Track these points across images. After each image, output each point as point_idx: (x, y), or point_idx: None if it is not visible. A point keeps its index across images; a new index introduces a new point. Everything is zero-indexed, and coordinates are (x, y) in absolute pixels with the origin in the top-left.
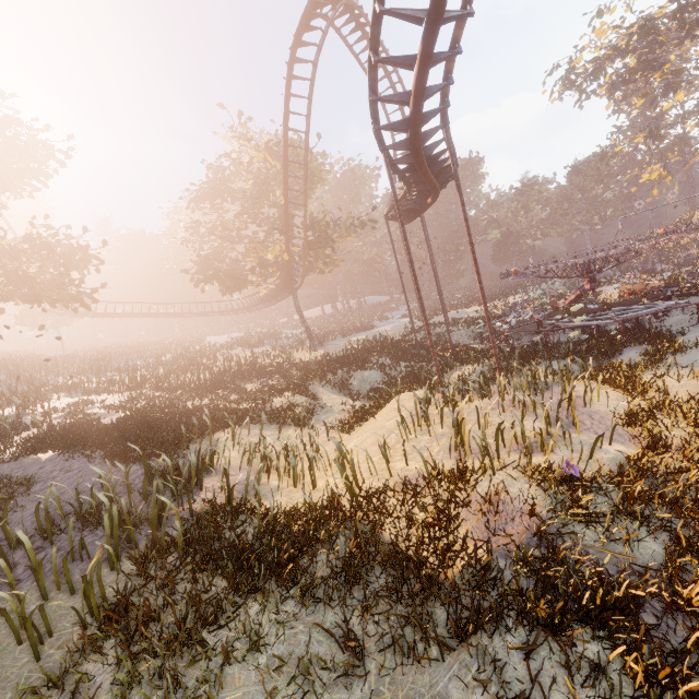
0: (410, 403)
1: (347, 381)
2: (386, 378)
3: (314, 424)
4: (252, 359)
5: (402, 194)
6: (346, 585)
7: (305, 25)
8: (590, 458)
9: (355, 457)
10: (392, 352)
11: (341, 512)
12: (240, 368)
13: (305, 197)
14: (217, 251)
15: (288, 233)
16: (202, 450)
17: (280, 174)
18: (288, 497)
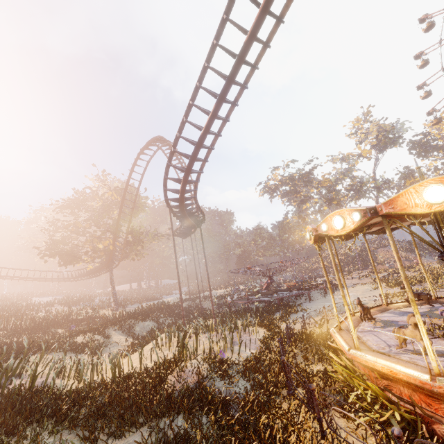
0: (166, 338)
1: (133, 328)
2: (158, 327)
3: (102, 351)
4: (68, 312)
5: (180, 225)
6: (97, 417)
7: (146, 147)
8: (238, 355)
9: (124, 366)
10: (166, 311)
11: (105, 387)
12: (57, 317)
13: (130, 217)
14: (65, 238)
15: (116, 234)
16: (14, 366)
17: (119, 203)
18: (73, 388)
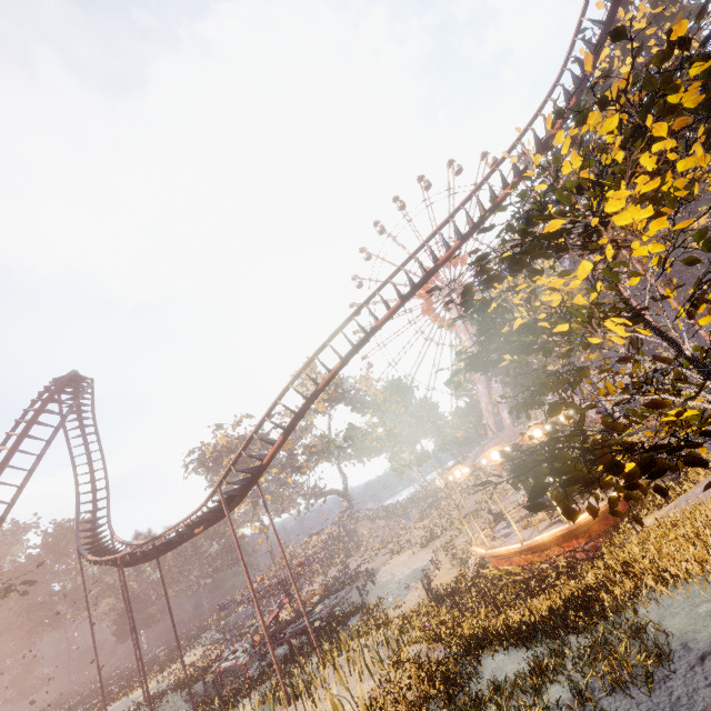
0: None
1: None
2: None
3: None
4: None
5: (173, 527)
6: None
7: (62, 389)
8: None
9: None
10: None
11: None
12: None
13: None
14: None
15: None
16: None
17: None
18: None
